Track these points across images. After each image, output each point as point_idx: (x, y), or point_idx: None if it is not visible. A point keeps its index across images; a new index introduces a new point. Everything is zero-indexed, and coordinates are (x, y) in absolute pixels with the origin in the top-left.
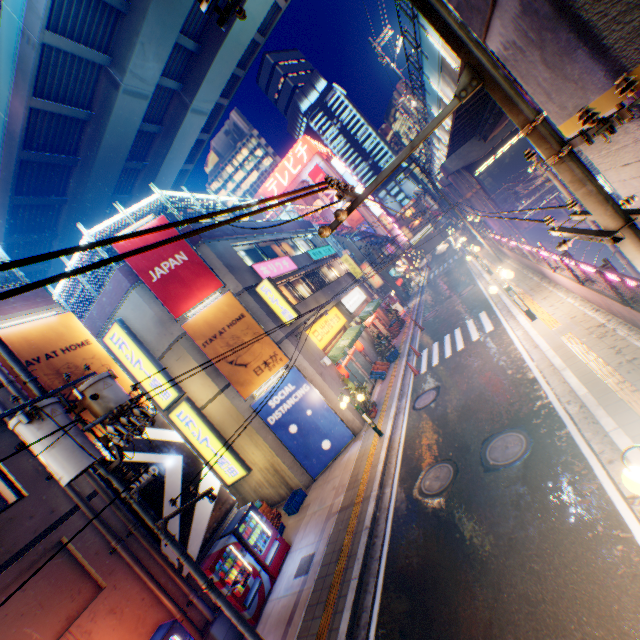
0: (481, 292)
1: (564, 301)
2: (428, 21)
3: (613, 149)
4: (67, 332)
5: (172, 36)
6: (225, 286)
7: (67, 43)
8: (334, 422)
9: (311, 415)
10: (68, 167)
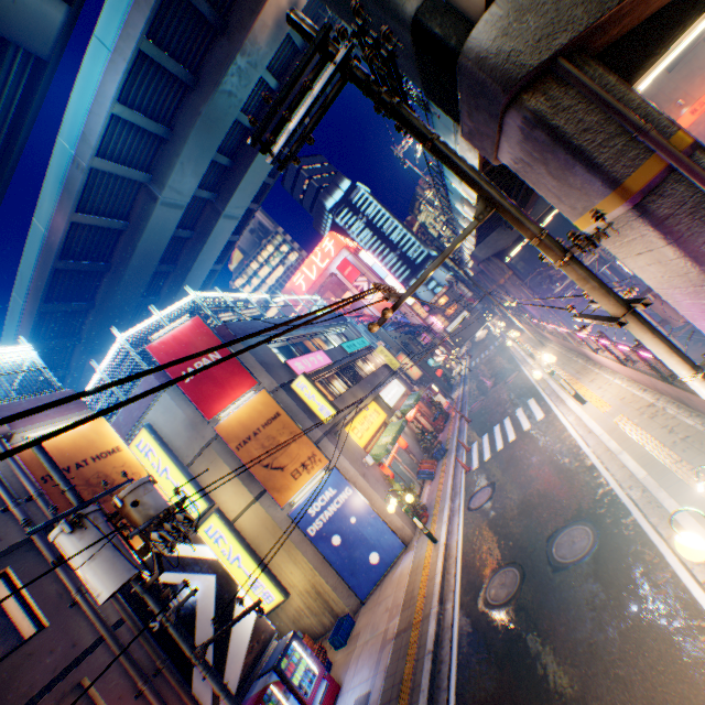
0: (527, 378)
1: (611, 382)
2: (447, 167)
3: (624, 241)
4: (98, 438)
5: (209, 155)
6: (260, 383)
7: (113, 166)
8: (381, 530)
9: (355, 523)
10: (100, 273)
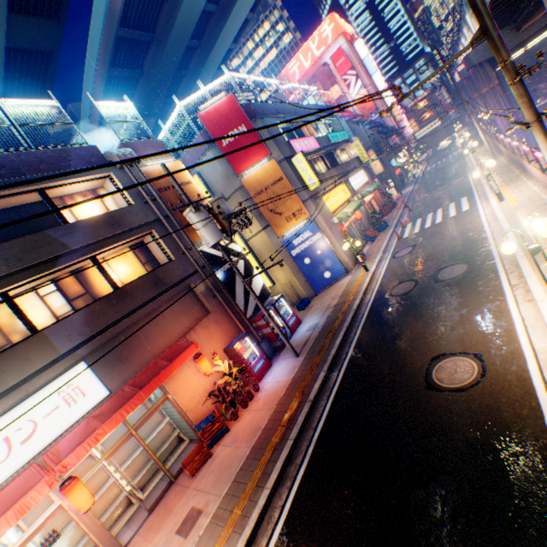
0: (468, 183)
1: (530, 189)
2: None
3: None
4: (180, 174)
5: None
6: (271, 155)
7: None
8: (334, 261)
9: (319, 254)
10: (146, 44)
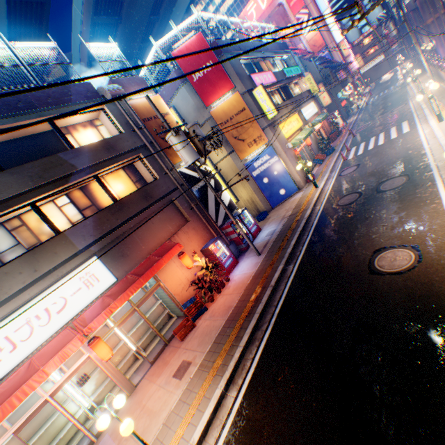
0: (409, 109)
1: None
2: None
3: None
4: (159, 107)
5: None
6: (235, 88)
7: None
8: (288, 181)
9: (276, 175)
10: None
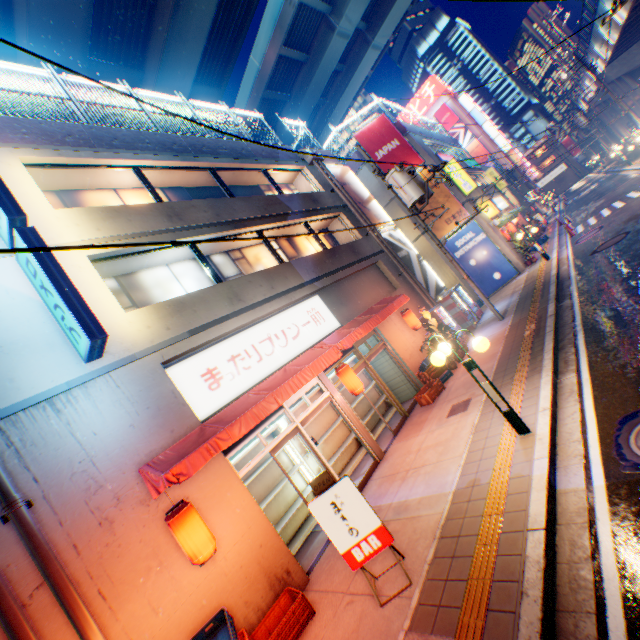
0: None
1: None
2: None
3: None
4: (349, 176)
5: None
6: (424, 163)
7: (311, 0)
8: (502, 262)
9: (485, 255)
10: (282, 104)
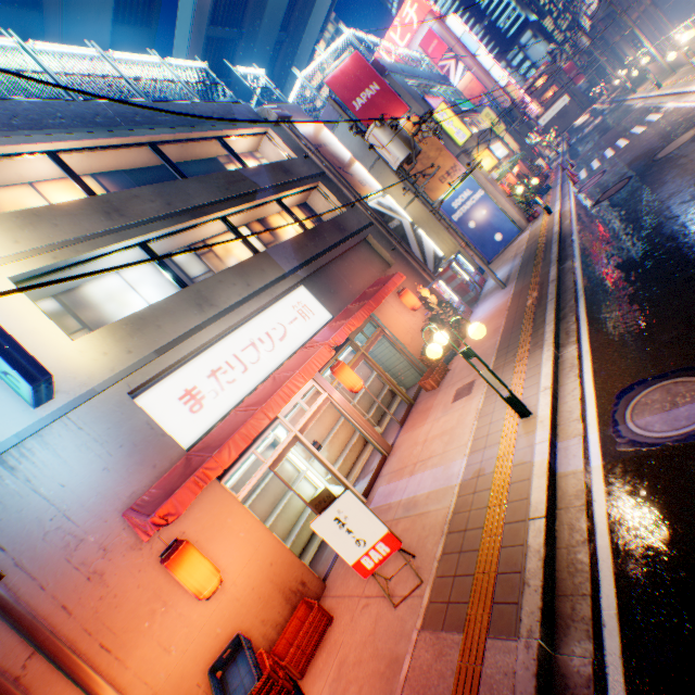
0: (646, 108)
1: None
2: None
3: None
4: (325, 136)
5: None
6: (410, 111)
7: None
8: (503, 221)
9: (485, 215)
10: (234, 44)
